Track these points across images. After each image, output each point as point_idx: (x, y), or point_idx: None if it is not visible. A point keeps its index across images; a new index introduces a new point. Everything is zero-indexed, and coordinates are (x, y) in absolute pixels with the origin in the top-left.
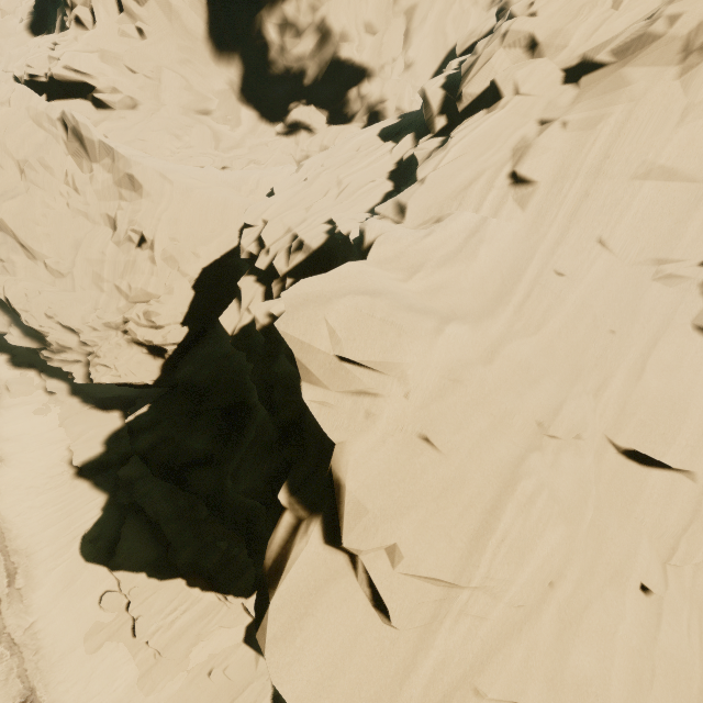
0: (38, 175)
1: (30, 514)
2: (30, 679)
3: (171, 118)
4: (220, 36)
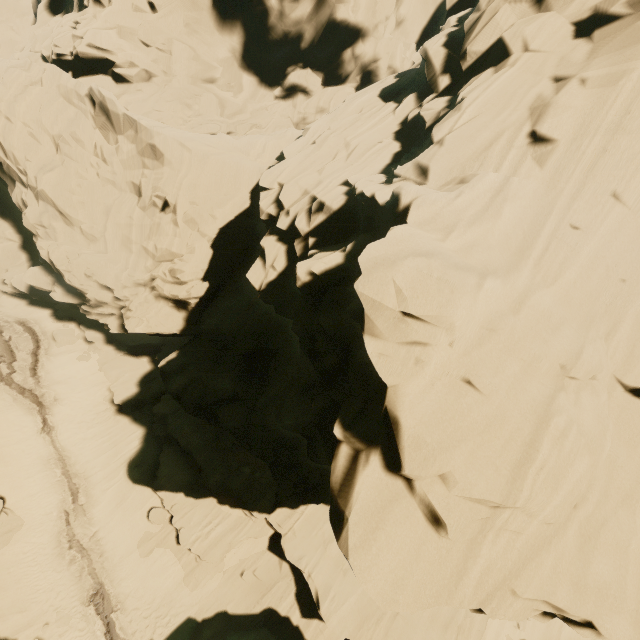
0: (71, 148)
1: (84, 444)
2: (98, 576)
3: (182, 88)
4: (223, 5)
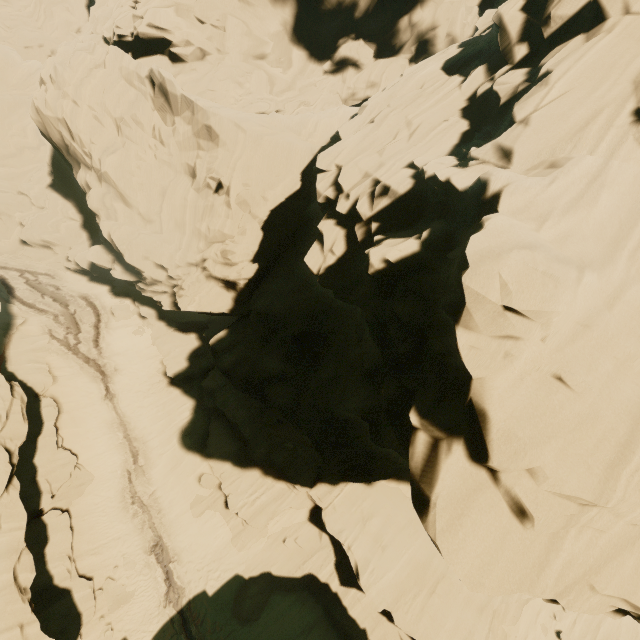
0: (132, 130)
1: (141, 412)
2: (157, 530)
3: (234, 65)
4: None
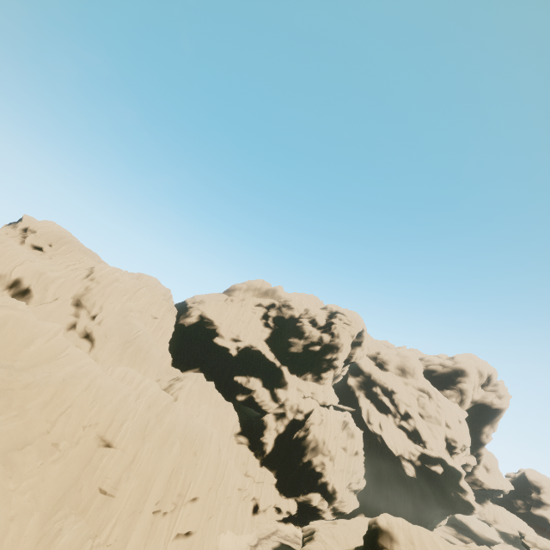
0: (339, 437)
1: None
2: None
3: None
4: None
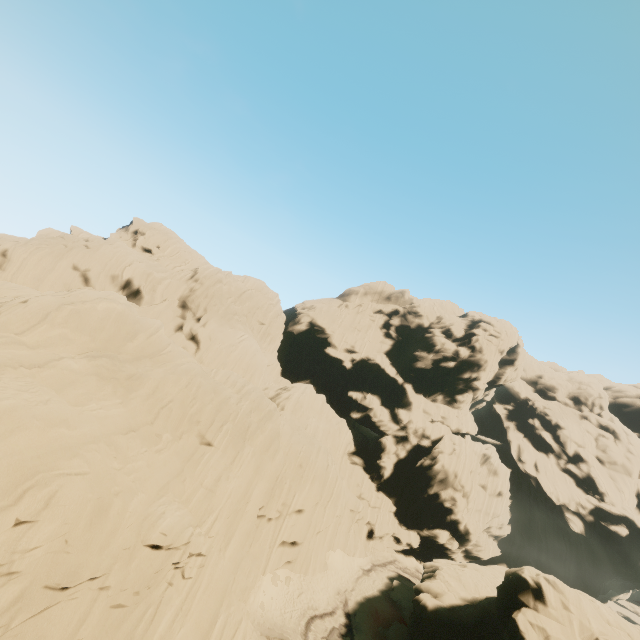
0: (476, 472)
1: None
2: None
3: None
4: None
